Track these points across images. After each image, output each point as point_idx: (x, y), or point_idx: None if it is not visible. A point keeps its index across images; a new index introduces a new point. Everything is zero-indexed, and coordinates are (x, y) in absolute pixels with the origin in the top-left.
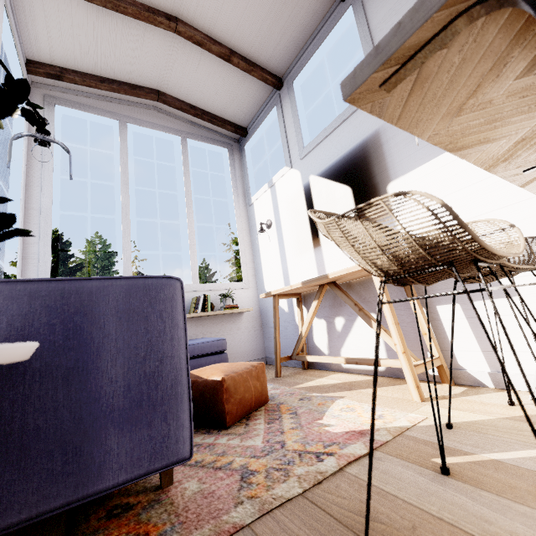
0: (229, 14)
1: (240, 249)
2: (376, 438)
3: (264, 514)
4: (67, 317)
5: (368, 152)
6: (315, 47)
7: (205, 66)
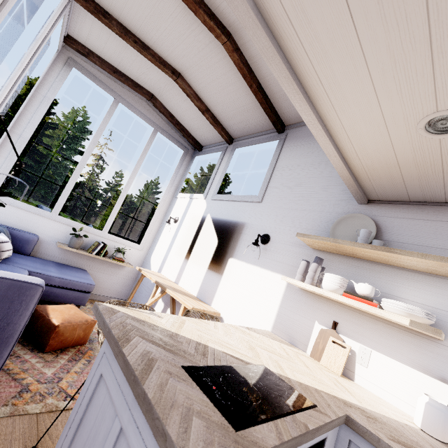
0: (213, 93)
1: (151, 223)
2: None
3: (11, 416)
4: None
5: (235, 231)
6: (255, 142)
7: (189, 104)
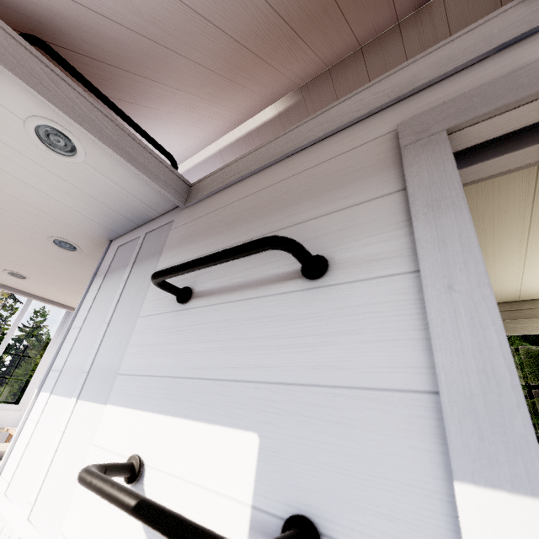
0: None
1: (33, 378)
2: None
3: None
4: None
5: None
6: None
7: None
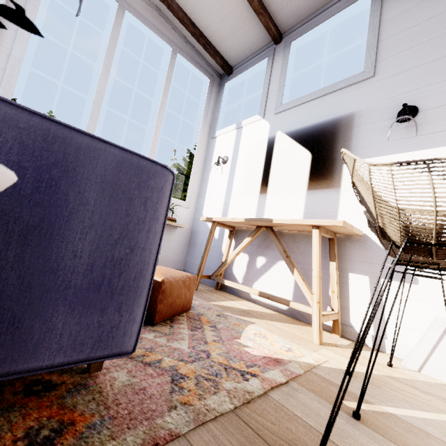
0: None
1: (192, 173)
2: (291, 369)
3: (199, 425)
4: (43, 166)
5: (338, 129)
6: (324, 17)
7: None
